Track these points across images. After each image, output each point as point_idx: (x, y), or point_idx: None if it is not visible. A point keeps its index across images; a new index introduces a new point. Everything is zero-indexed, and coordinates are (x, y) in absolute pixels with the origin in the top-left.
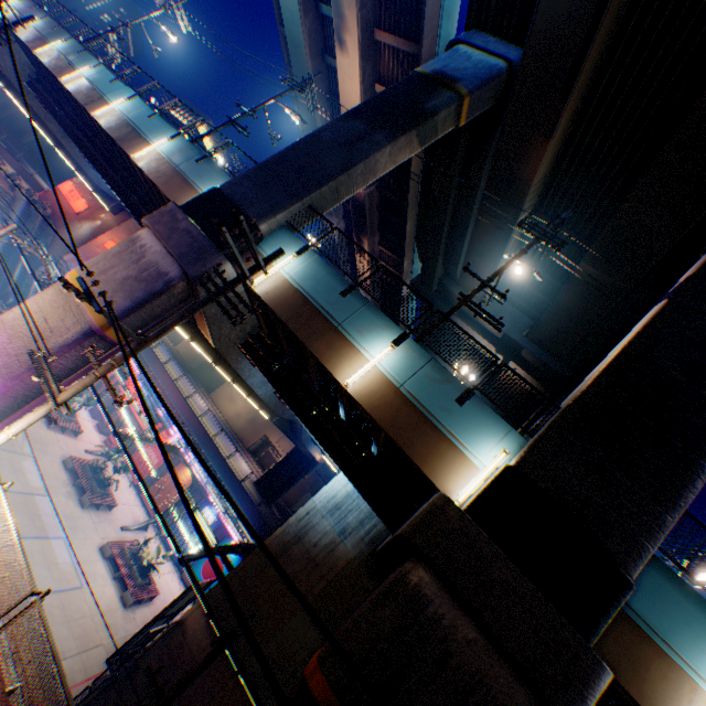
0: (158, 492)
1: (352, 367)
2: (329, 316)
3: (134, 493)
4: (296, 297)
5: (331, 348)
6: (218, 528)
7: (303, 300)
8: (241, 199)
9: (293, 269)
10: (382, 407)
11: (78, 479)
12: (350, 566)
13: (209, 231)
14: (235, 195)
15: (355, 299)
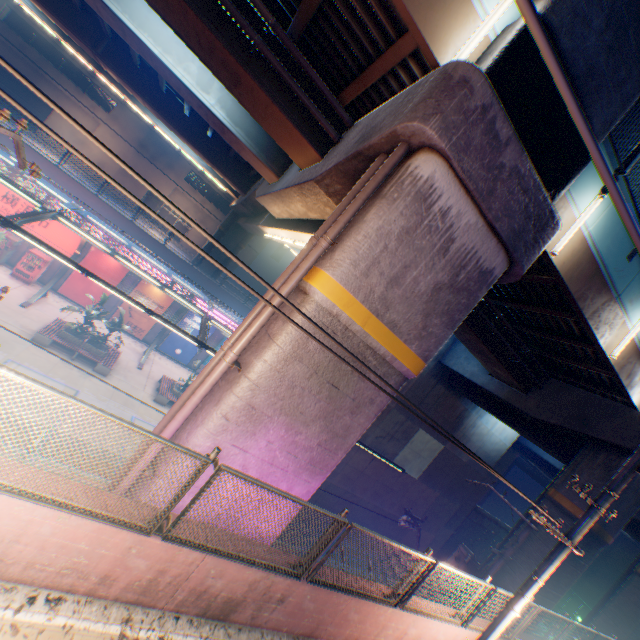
0: (130, 316)
1: (615, 339)
2: (612, 286)
3: (102, 324)
4: (589, 265)
5: (606, 323)
6: (215, 332)
7: (594, 268)
8: (584, 71)
9: (594, 221)
10: (624, 367)
11: (65, 350)
12: (421, 377)
13: (541, 170)
14: (577, 58)
15: (637, 261)
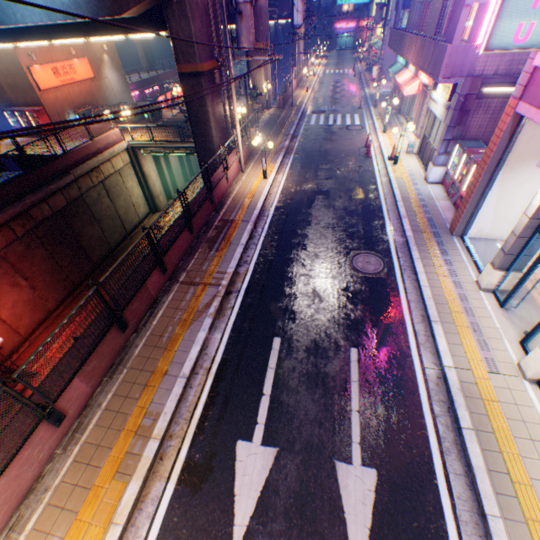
0: None
1: None
2: None
3: None
4: None
5: None
6: None
7: None
8: None
9: None
10: None
11: None
12: None
13: None
14: None
15: None
